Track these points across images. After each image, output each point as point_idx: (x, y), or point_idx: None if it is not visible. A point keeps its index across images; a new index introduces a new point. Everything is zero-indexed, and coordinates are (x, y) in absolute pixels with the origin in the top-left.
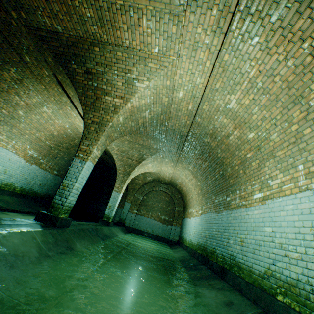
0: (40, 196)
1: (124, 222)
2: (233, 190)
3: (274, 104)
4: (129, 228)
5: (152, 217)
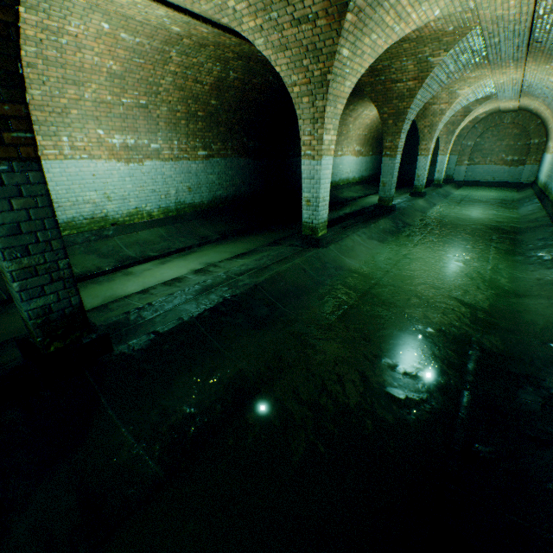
0: (367, 178)
1: (452, 178)
2: None
3: None
4: (460, 183)
5: (491, 163)
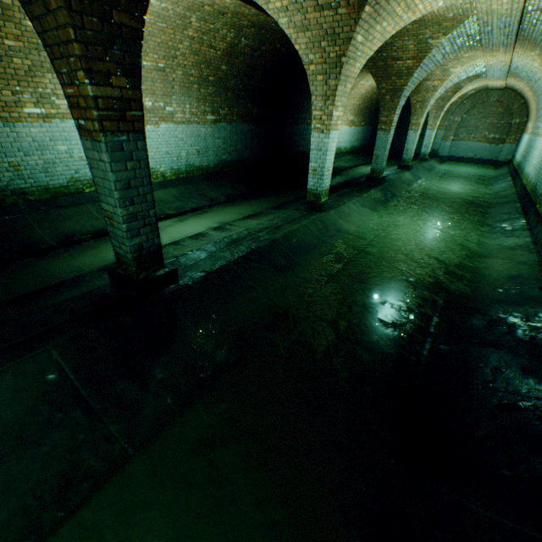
0: (357, 148)
1: (437, 153)
2: None
3: None
4: (444, 158)
5: (474, 139)
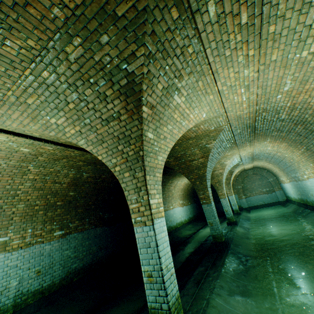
0: (193, 218)
1: (241, 207)
2: (295, 172)
3: (286, 150)
4: (247, 208)
5: (256, 194)
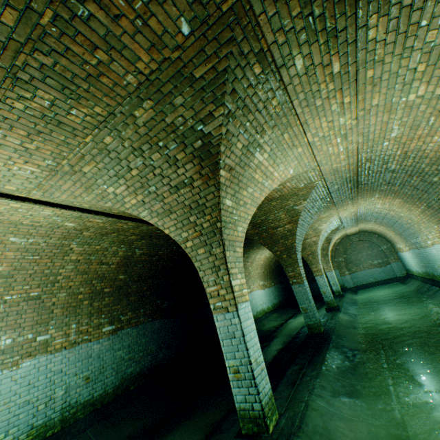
0: (278, 304)
1: (344, 286)
2: (416, 236)
3: (401, 208)
4: (353, 288)
5: (365, 268)
